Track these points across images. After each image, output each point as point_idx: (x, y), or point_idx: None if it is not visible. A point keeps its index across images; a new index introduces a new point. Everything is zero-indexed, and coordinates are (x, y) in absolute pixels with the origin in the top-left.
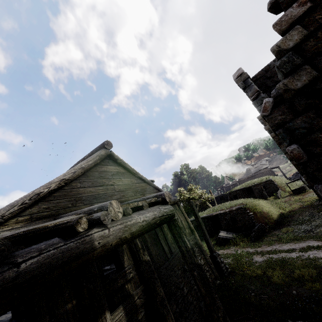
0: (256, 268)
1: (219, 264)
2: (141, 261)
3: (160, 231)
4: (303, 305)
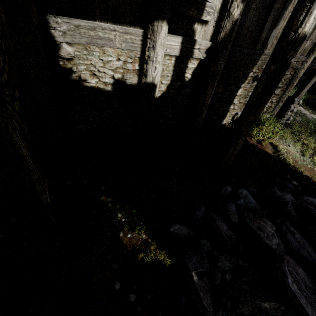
0: (313, 142)
1: (286, 110)
2: (228, 14)
3: (282, 2)
4: (313, 184)
